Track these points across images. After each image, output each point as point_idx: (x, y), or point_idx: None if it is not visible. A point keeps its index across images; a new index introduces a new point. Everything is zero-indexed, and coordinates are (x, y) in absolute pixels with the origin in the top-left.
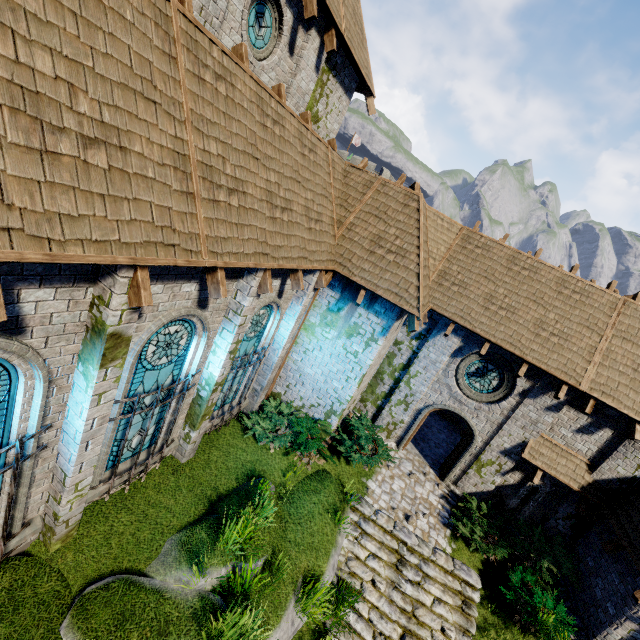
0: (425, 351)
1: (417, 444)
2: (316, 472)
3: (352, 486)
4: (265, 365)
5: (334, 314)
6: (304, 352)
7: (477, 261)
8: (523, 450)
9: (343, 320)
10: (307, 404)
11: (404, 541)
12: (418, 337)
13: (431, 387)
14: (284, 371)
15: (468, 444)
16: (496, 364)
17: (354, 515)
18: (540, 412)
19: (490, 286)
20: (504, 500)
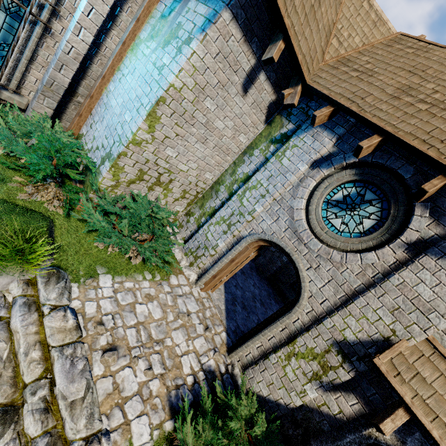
0: (279, 154)
1: (231, 303)
2: (30, 209)
3: (72, 262)
4: (55, 55)
5: (164, 20)
6: (119, 79)
7: (403, 58)
8: (380, 352)
9: (169, 25)
10: (94, 146)
11: (54, 378)
12: (279, 140)
13: (268, 208)
14: (96, 106)
15: (287, 311)
16: (381, 192)
17: (19, 287)
18: (444, 289)
19: (413, 79)
20: (310, 440)
